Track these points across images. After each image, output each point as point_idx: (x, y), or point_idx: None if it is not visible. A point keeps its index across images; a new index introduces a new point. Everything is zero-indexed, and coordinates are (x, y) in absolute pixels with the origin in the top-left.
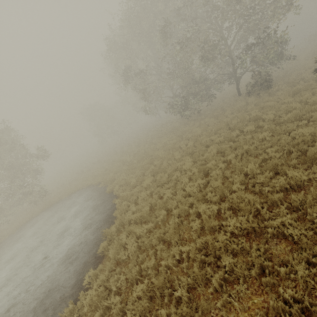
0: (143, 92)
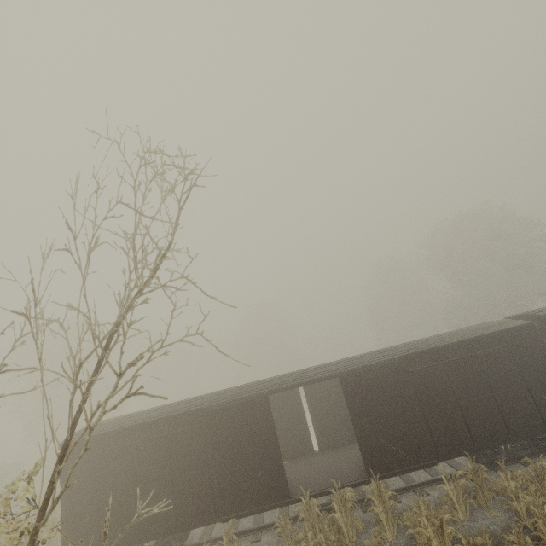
0: None
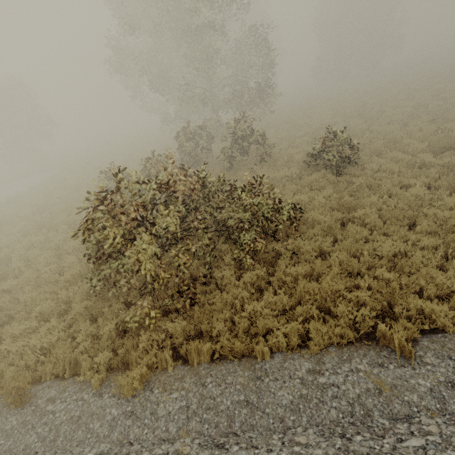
0: (135, 88)
